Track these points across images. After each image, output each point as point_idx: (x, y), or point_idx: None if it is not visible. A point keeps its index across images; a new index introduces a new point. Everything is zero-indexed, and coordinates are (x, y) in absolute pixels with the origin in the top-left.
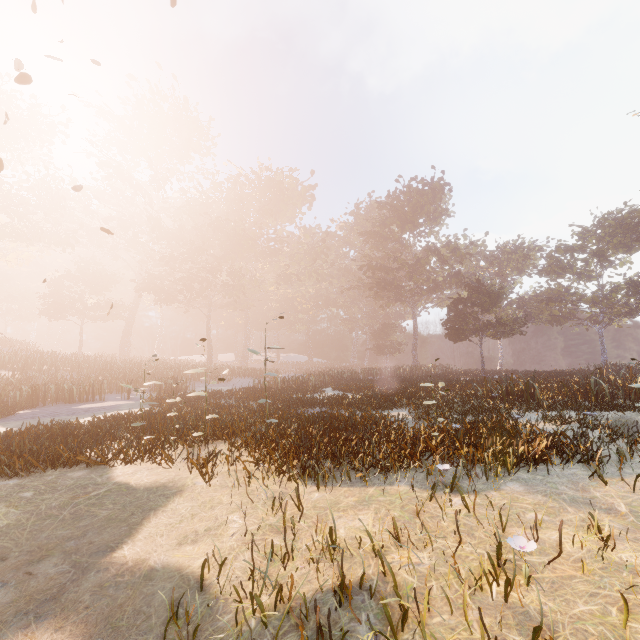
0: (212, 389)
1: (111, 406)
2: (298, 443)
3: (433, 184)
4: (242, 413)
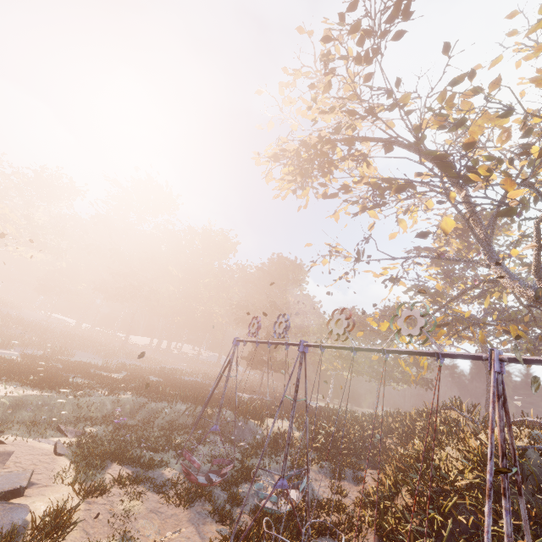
0: (92, 361)
1: (5, 353)
2: (1, 371)
3: (290, 263)
4: (34, 366)
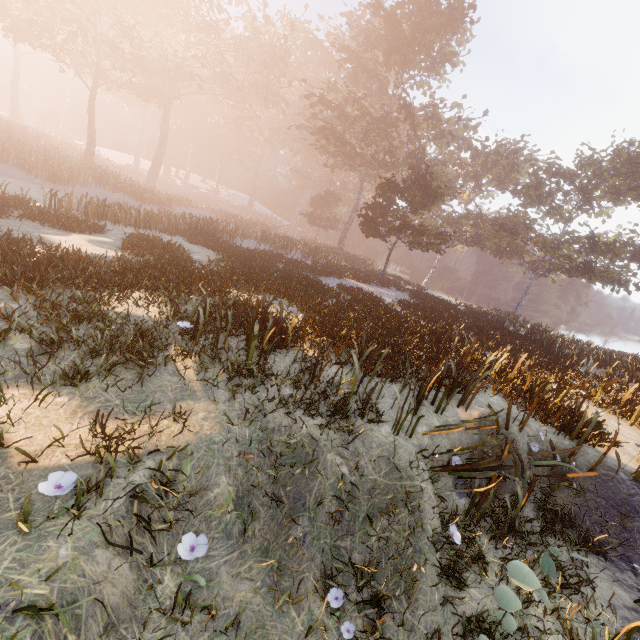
0: (22, 185)
1: None
2: None
3: None
4: None
